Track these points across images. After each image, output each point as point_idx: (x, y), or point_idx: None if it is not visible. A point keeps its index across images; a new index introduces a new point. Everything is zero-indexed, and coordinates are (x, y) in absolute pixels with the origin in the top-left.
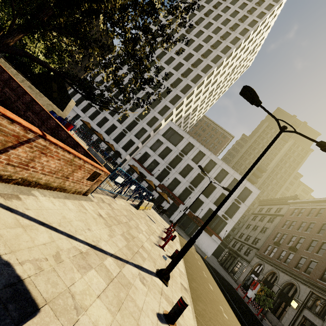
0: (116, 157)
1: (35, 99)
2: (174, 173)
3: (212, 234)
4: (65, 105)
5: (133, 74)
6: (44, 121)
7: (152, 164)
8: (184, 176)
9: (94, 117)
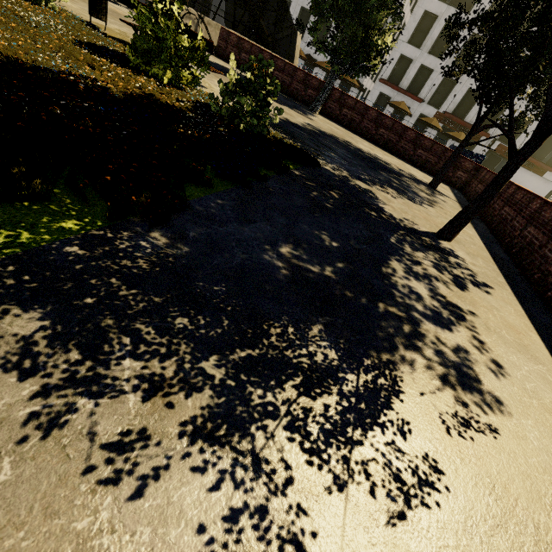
0: (345, 88)
1: (382, 113)
2: (466, 81)
3: (544, 171)
4: (292, 49)
5: None
6: (400, 135)
7: (417, 78)
8: None
9: (283, 19)
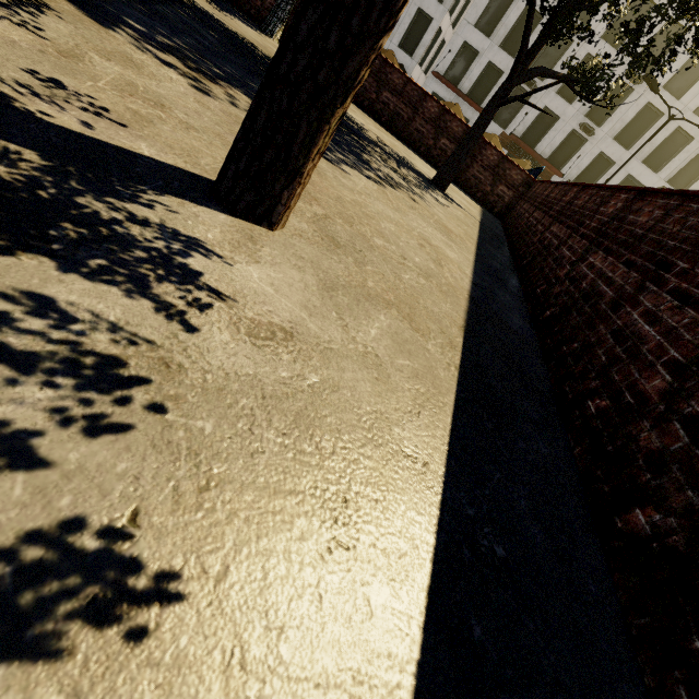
0: None
1: (387, 60)
2: (543, 96)
3: None
4: None
5: (695, 44)
6: (416, 107)
7: (482, 80)
8: (571, 98)
9: None
